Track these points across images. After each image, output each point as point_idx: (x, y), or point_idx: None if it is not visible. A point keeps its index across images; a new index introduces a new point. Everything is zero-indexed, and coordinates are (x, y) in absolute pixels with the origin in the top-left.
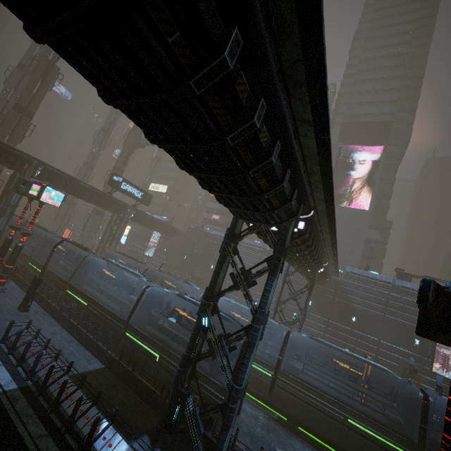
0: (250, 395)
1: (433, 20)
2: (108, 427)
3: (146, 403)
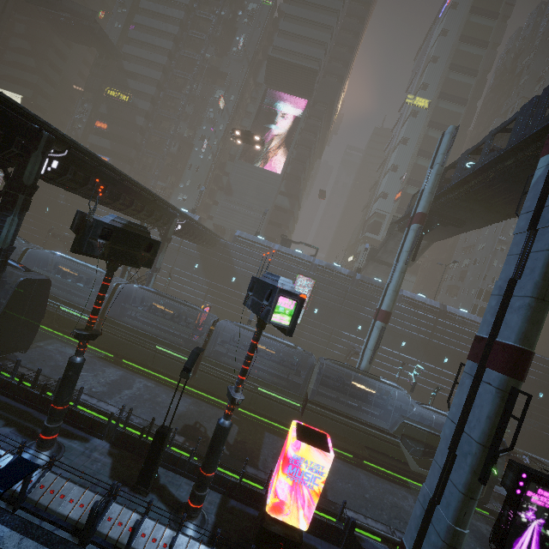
0: None
1: None
2: None
3: None
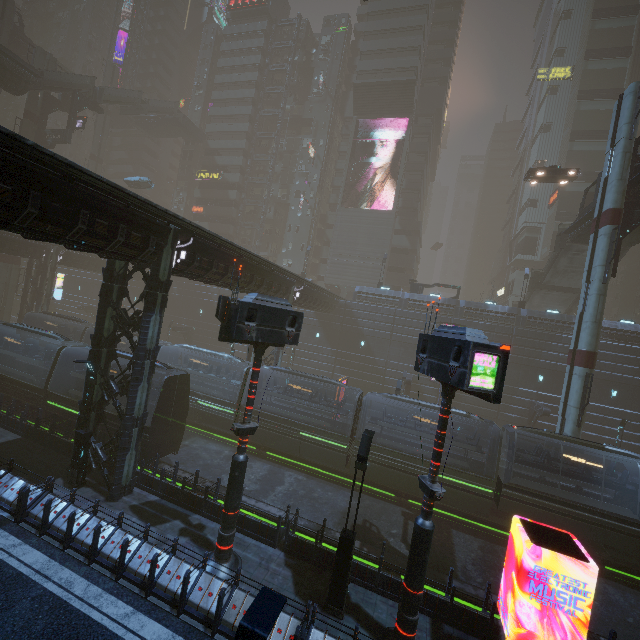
0: (221, 437)
1: None
2: (4, 475)
3: (70, 457)
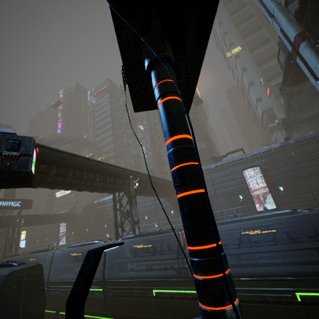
0: (102, 317)
1: None
2: None
3: None
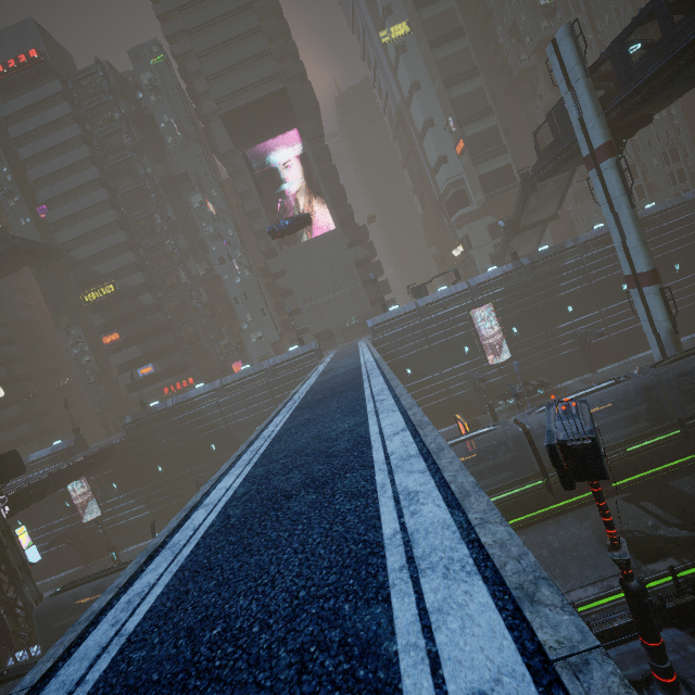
0: None
1: None
2: None
3: None
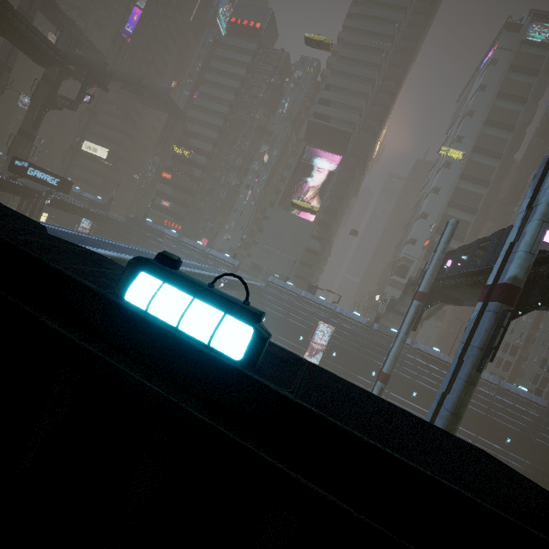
0: None
1: (431, 9)
2: None
3: None
